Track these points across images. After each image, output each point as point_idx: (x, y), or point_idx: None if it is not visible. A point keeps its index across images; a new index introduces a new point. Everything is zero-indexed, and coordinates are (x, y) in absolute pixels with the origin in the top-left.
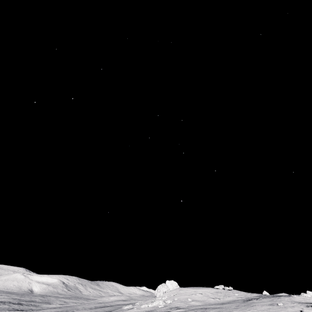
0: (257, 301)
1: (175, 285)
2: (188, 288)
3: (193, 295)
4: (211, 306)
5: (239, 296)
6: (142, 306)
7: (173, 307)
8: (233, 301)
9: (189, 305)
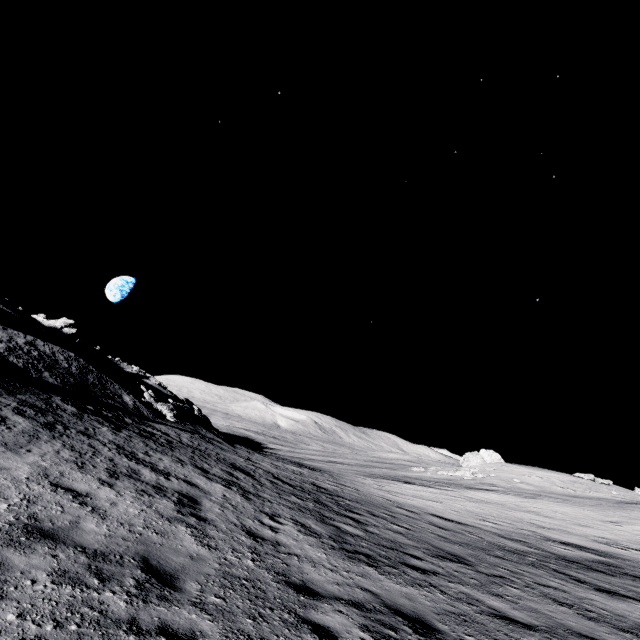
0: None
1: (496, 458)
2: (519, 467)
3: (525, 476)
4: (552, 495)
5: (619, 495)
6: (438, 472)
7: (486, 483)
8: (598, 498)
9: (513, 487)
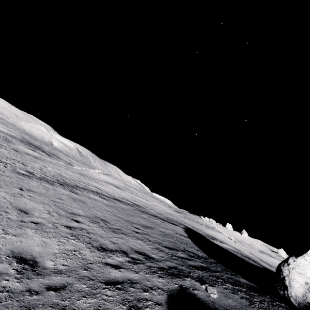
0: None
1: None
2: None
3: None
4: None
5: None
6: None
7: None
8: None
9: None
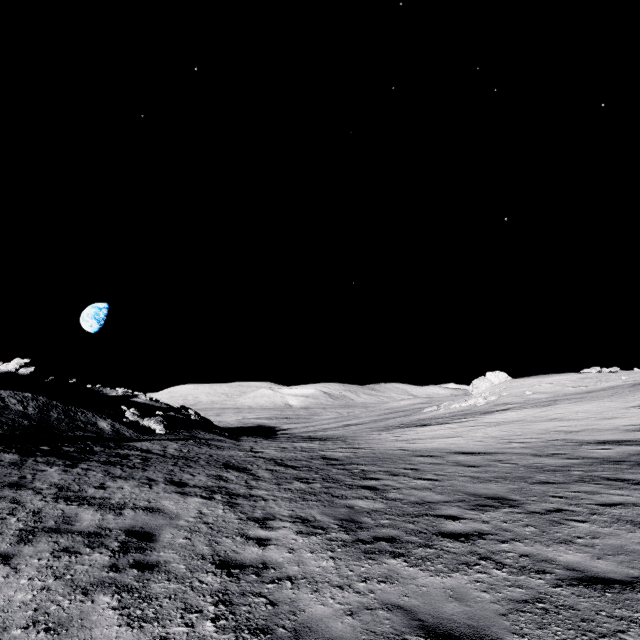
0: None
1: (503, 378)
2: (527, 379)
3: (536, 386)
4: (566, 397)
5: (630, 379)
6: (451, 406)
7: (500, 403)
8: (611, 387)
9: (527, 400)
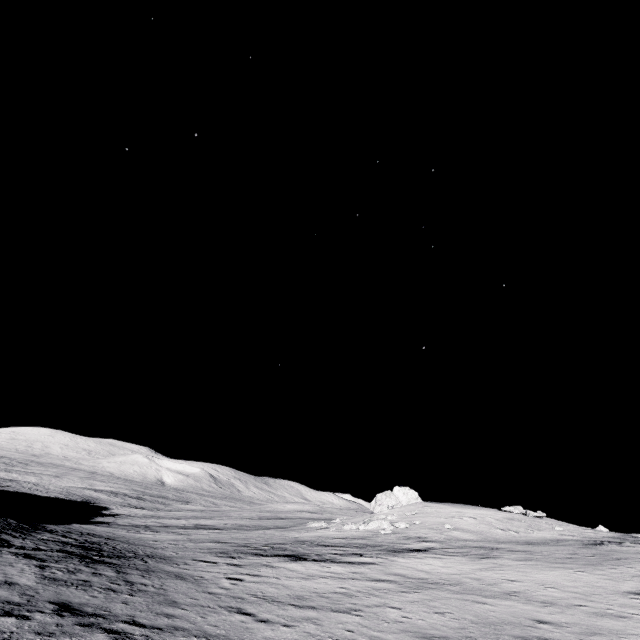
0: (622, 548)
1: (412, 497)
2: (443, 505)
3: (456, 518)
4: (503, 545)
5: (566, 532)
6: (345, 527)
7: (413, 537)
8: (554, 541)
9: (448, 538)
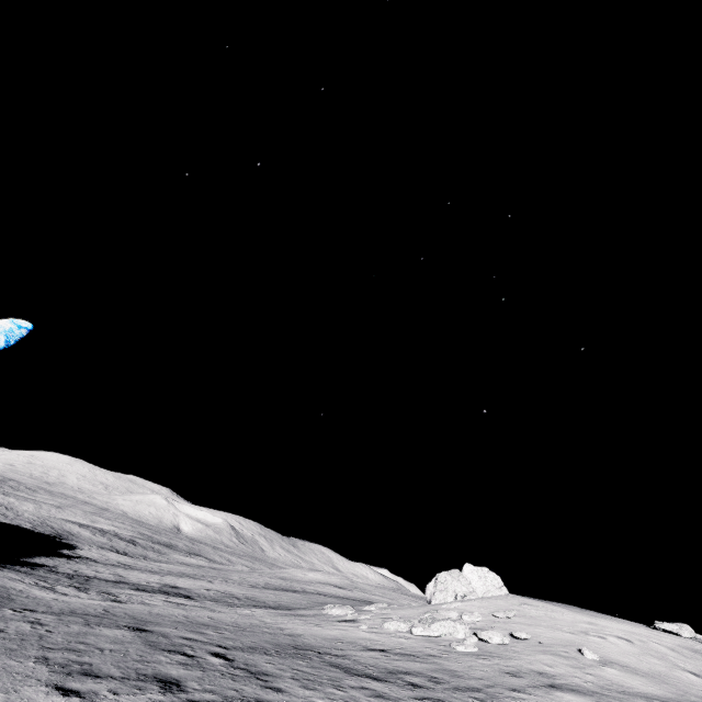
0: None
1: (493, 585)
2: (554, 606)
3: (594, 637)
4: None
5: None
6: (387, 624)
7: (526, 670)
8: None
9: (602, 684)
